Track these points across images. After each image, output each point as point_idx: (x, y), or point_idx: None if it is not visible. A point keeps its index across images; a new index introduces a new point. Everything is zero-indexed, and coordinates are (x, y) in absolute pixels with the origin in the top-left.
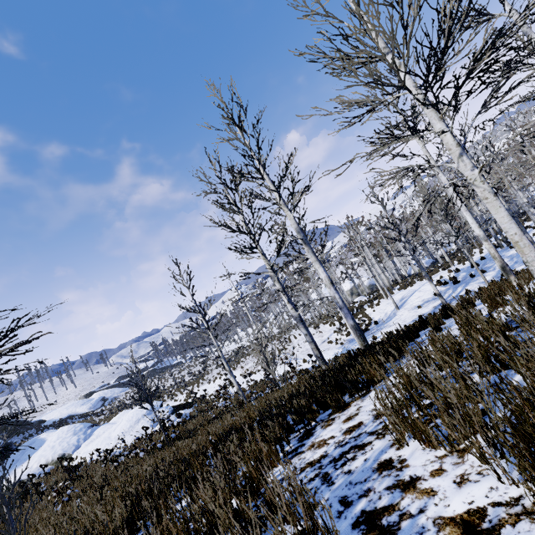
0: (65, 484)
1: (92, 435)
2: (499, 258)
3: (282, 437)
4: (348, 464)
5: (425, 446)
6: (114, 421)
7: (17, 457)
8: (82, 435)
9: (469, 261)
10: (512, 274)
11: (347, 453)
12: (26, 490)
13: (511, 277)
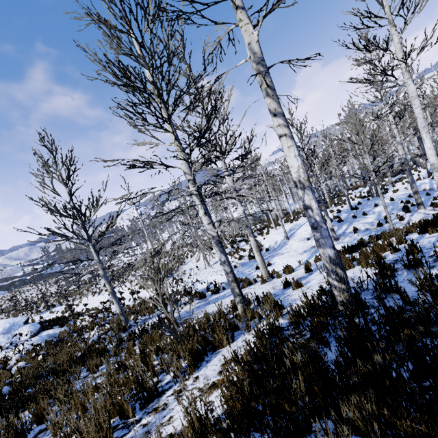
0: None
1: None
2: None
3: None
4: None
5: None
6: None
7: None
8: None
9: (349, 204)
10: None
11: None
12: None
13: None
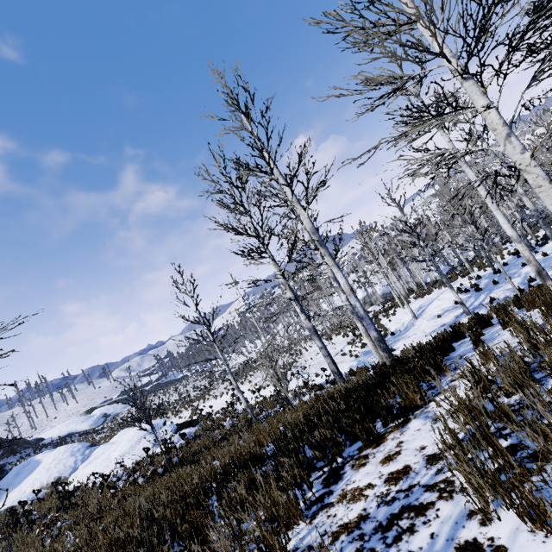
0: (55, 516)
1: (90, 456)
2: (534, 262)
3: (301, 477)
4: (404, 539)
5: (535, 527)
6: (114, 441)
7: (10, 480)
8: (79, 457)
9: (491, 267)
10: (549, 279)
11: (398, 518)
12: (16, 518)
13: (548, 282)
